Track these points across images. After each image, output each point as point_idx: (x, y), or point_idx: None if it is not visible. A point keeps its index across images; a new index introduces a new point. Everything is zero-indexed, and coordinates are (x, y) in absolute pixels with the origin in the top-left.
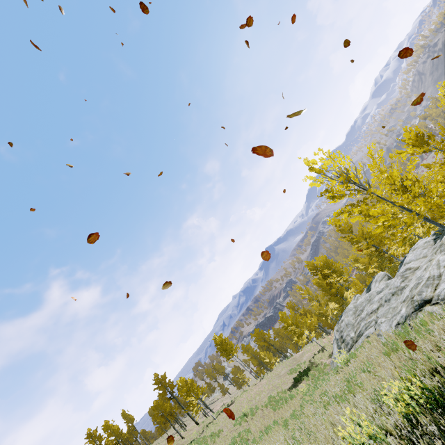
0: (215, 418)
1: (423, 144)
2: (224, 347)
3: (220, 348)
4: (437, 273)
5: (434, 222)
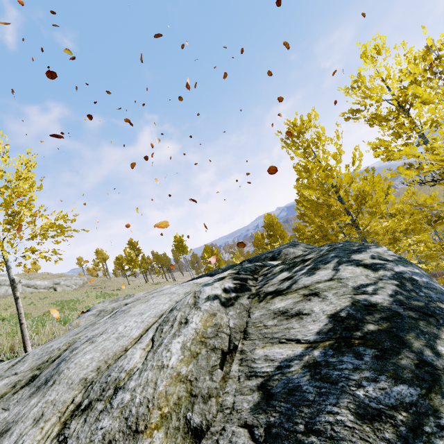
0: (142, 286)
1: (298, 147)
2: (178, 246)
3: (176, 245)
4: (136, 296)
5: (4, 259)
